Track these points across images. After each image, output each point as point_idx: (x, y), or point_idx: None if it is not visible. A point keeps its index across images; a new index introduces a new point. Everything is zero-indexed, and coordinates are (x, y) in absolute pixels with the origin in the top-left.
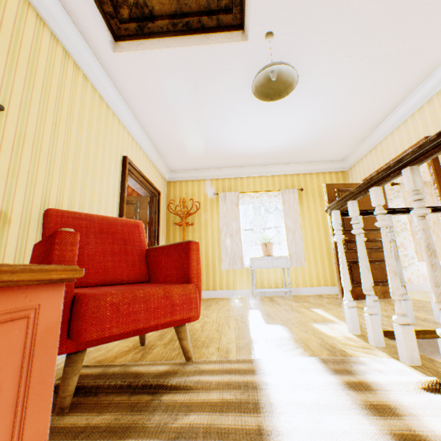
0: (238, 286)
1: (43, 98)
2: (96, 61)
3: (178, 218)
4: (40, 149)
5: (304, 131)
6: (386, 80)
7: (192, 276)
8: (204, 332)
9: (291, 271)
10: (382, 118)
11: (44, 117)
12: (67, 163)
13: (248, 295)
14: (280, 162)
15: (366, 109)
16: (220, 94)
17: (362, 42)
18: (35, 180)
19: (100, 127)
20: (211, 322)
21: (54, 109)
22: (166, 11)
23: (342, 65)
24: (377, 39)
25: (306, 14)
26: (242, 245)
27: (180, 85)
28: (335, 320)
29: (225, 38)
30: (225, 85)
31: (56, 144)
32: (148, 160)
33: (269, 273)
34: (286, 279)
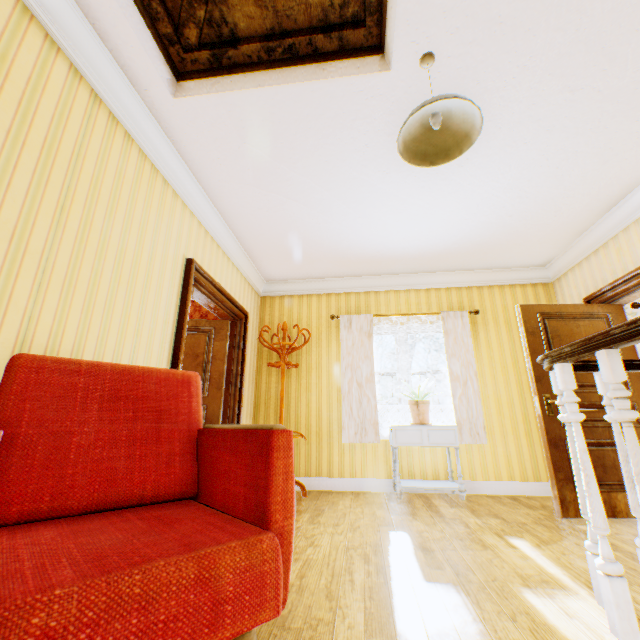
0: (369, 472)
1: (41, 163)
2: (148, 112)
3: (275, 353)
4: (26, 248)
5: (482, 218)
6: (632, 132)
7: (273, 508)
8: (303, 597)
9: (460, 451)
10: (618, 197)
11: (40, 194)
12: (80, 271)
13: (387, 490)
14: (438, 269)
15: (591, 181)
16: (343, 161)
17: (593, 64)
18: (7, 300)
19: (150, 213)
20: (319, 562)
21: (62, 181)
22: (257, 29)
23: (554, 107)
24: (622, 58)
25: (494, 19)
26: (377, 400)
27: (279, 148)
28: (568, 583)
29: (352, 68)
30: (352, 145)
31: (59, 239)
32: (231, 264)
33: (423, 453)
34: (453, 464)
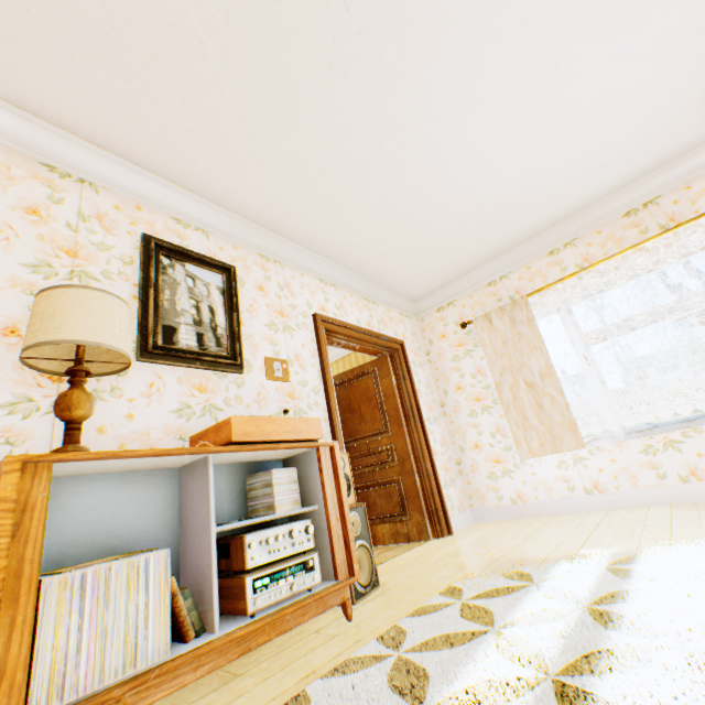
0: None
1: None
2: None
3: None
4: None
5: None
6: None
7: None
8: None
9: None
10: None
11: None
12: None
13: None
14: None
15: None
16: None
17: None
18: None
19: None
20: None
21: None
22: None
23: None
24: None
25: None
26: None
27: None
28: None
29: None
30: None
31: None
32: None
33: None
34: None
